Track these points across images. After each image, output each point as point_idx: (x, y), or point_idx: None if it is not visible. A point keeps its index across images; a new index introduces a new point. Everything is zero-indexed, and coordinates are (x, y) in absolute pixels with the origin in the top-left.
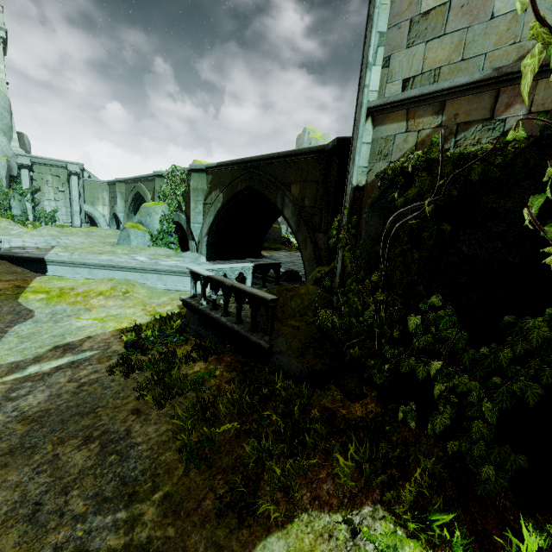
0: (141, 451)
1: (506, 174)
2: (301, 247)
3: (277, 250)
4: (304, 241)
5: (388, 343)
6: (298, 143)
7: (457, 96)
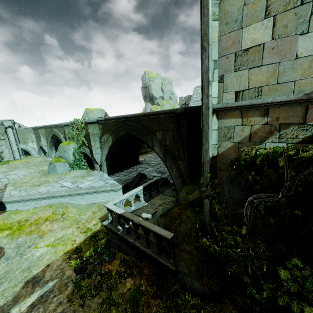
0: None
1: None
2: (169, 170)
3: (146, 153)
4: (170, 166)
5: (258, 270)
6: (143, 80)
7: (277, 106)
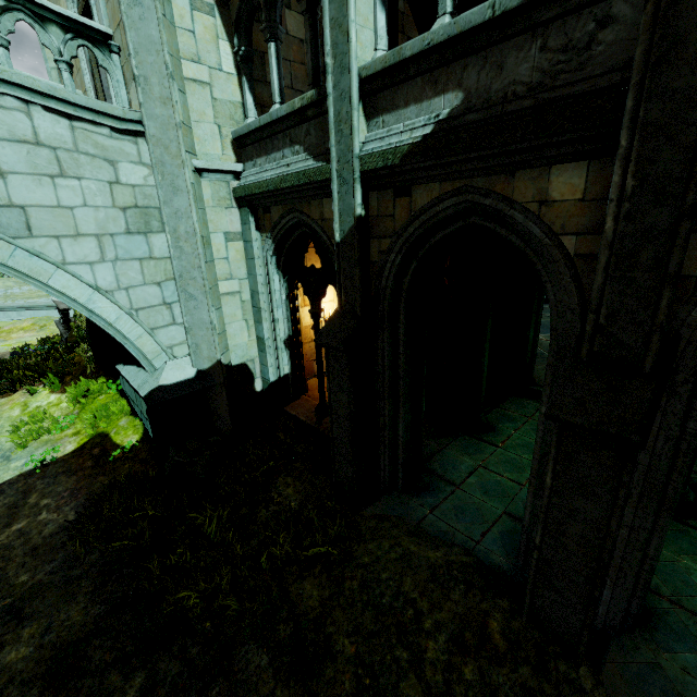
0: None
1: None
2: None
3: None
4: None
5: None
6: None
7: None
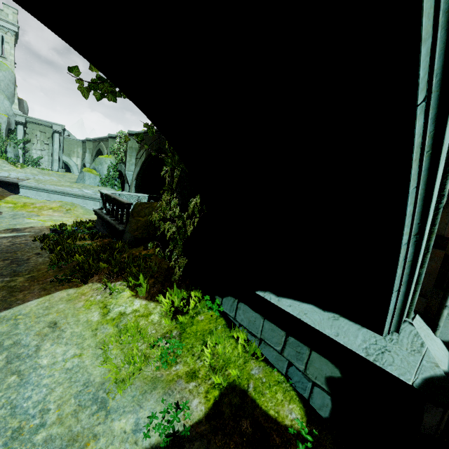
0: (30, 264)
1: None
2: None
3: None
4: None
5: None
6: None
7: None
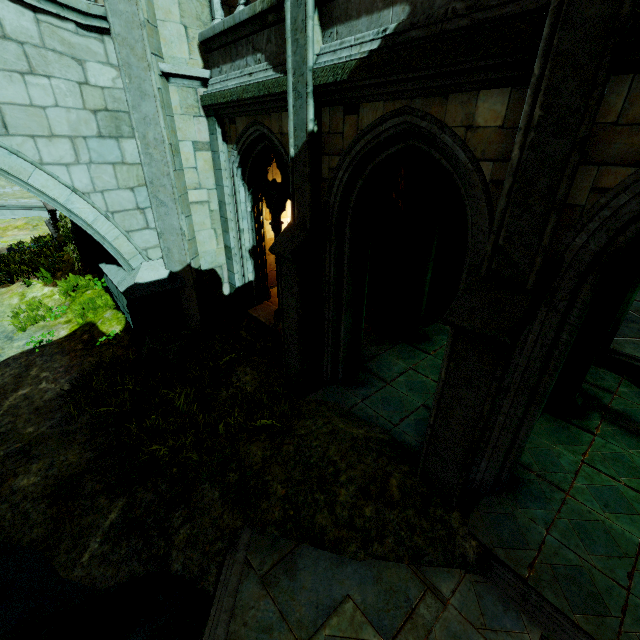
0: None
1: None
2: None
3: None
4: None
5: None
6: None
7: None
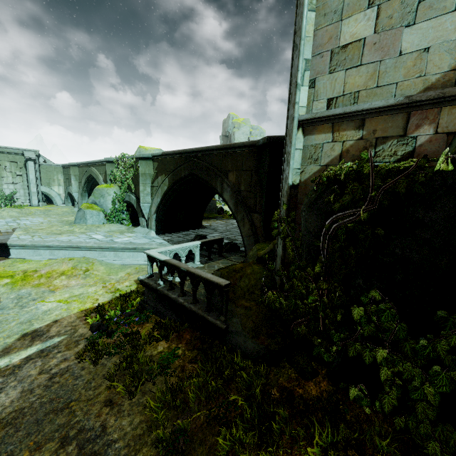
0: (119, 449)
1: (428, 189)
2: (240, 225)
3: (214, 219)
4: (242, 220)
5: (332, 324)
6: (224, 126)
7: (375, 115)
